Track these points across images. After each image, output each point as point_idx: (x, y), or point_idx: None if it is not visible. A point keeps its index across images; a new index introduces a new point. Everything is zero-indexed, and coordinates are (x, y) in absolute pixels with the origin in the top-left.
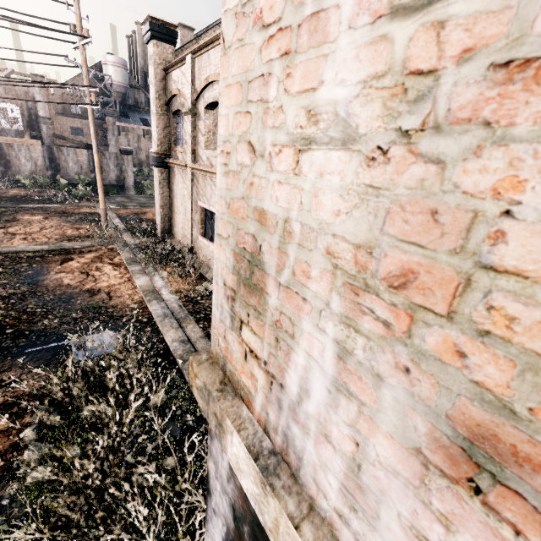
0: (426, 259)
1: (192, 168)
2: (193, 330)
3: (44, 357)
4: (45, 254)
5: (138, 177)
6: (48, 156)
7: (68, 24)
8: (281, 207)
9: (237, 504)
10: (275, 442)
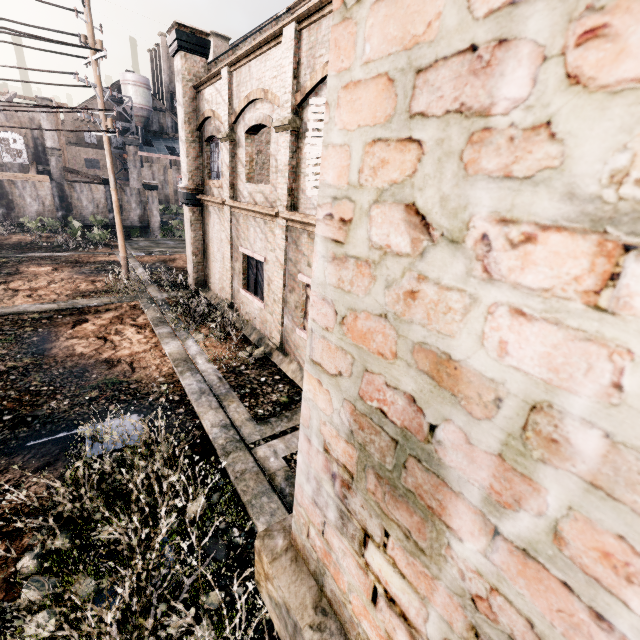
0: None
1: (231, 206)
2: (236, 410)
3: (50, 453)
4: (53, 314)
5: (165, 217)
6: (58, 194)
7: (78, 36)
8: (518, 370)
9: None
10: None
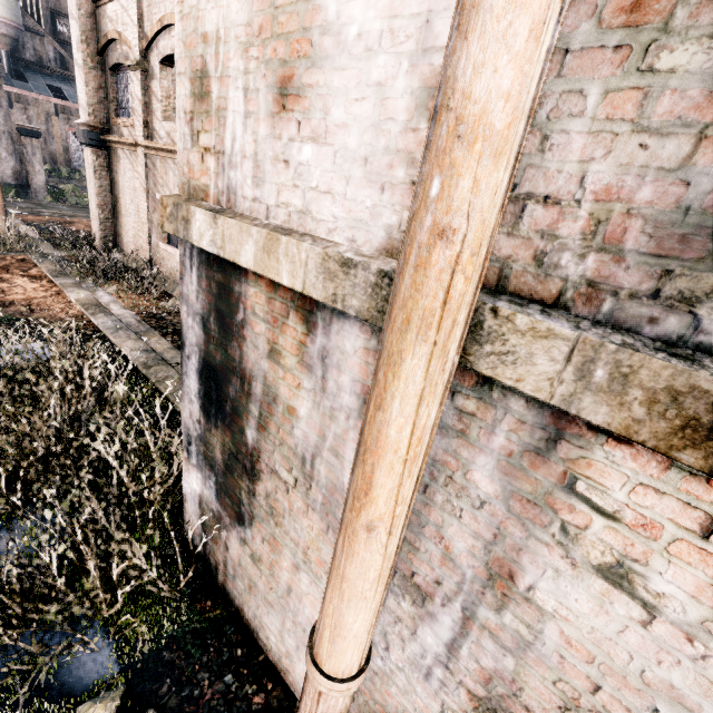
0: (264, 16)
1: (145, 147)
2: (158, 342)
3: None
4: None
5: (51, 180)
6: None
7: None
8: (215, 24)
9: (205, 308)
10: (223, 203)
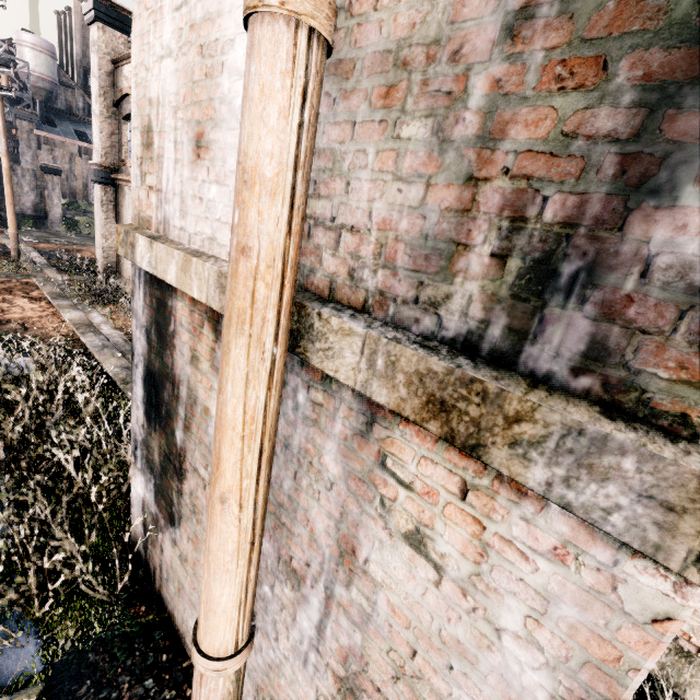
0: (187, 88)
1: None
2: None
3: None
4: None
5: (69, 212)
6: None
7: None
8: (156, 92)
9: (148, 321)
10: (161, 231)
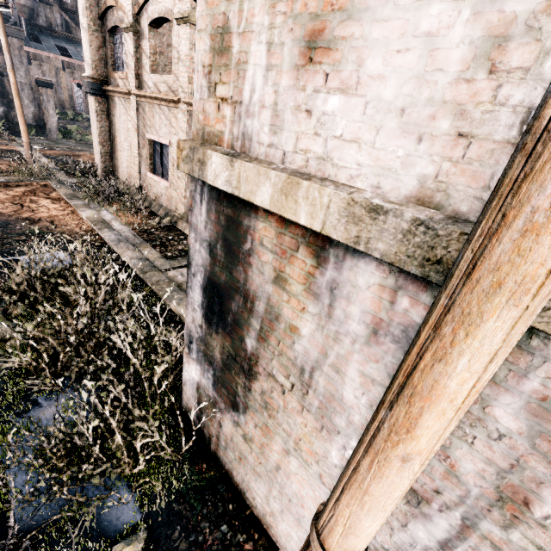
0: None
1: (137, 96)
2: (150, 252)
3: None
4: None
5: (61, 121)
6: None
7: None
8: None
9: (212, 236)
10: (237, 148)
